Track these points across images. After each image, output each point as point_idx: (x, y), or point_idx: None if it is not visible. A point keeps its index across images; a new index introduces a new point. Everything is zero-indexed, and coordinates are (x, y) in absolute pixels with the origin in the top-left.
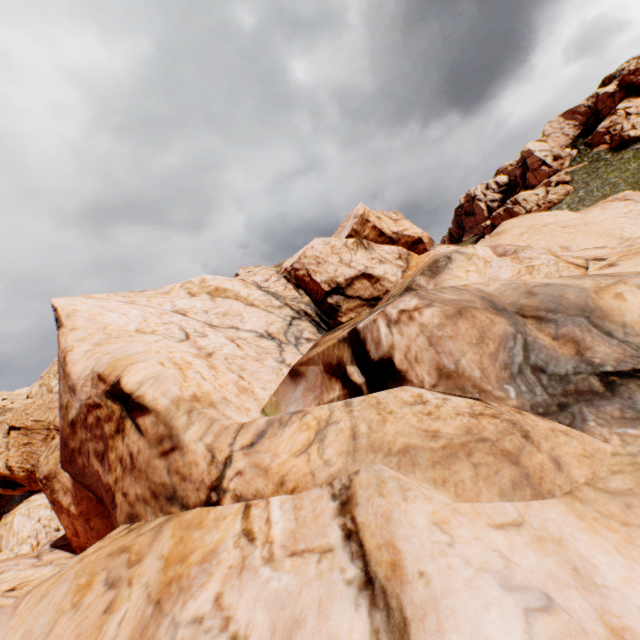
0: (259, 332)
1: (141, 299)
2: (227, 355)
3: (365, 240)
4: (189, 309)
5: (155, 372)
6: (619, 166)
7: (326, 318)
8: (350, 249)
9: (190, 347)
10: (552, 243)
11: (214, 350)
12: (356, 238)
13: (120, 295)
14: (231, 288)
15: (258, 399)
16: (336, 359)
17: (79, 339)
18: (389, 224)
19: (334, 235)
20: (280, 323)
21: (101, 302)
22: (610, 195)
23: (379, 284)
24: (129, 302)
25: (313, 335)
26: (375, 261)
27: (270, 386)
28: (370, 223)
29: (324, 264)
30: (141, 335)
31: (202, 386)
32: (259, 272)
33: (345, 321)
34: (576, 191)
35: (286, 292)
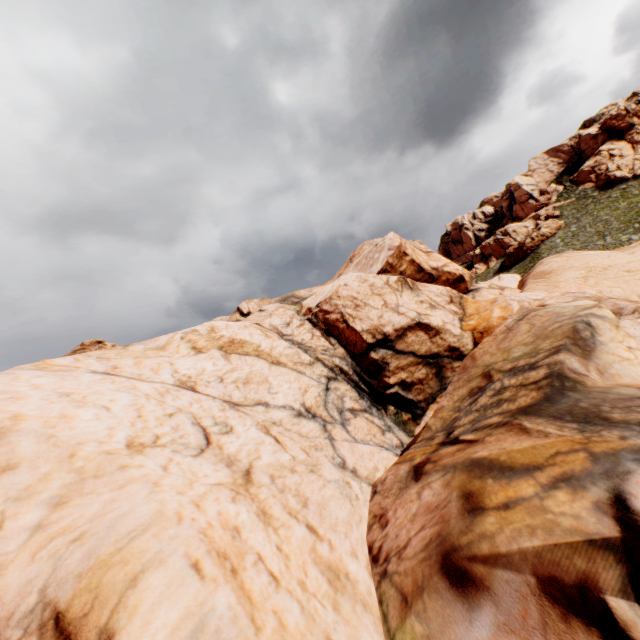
0: (295, 408)
1: (126, 361)
2: (271, 468)
3: (403, 276)
4: (197, 376)
5: (189, 611)
6: (608, 204)
7: (367, 377)
8: (394, 289)
9: (216, 464)
10: (629, 291)
11: (250, 460)
12: (392, 273)
13: (94, 356)
14: (249, 339)
15: (366, 601)
16: (575, 575)
17: (18, 494)
18: (423, 257)
19: (355, 266)
20: (315, 388)
21: (64, 380)
22: (604, 232)
23: (439, 337)
24: (109, 372)
25: (355, 402)
26: (425, 305)
27: (355, 538)
28: (408, 256)
29: (364, 307)
30: (138, 458)
31: (285, 624)
32: (275, 312)
33: (393, 382)
34: (568, 226)
35: (314, 341)
